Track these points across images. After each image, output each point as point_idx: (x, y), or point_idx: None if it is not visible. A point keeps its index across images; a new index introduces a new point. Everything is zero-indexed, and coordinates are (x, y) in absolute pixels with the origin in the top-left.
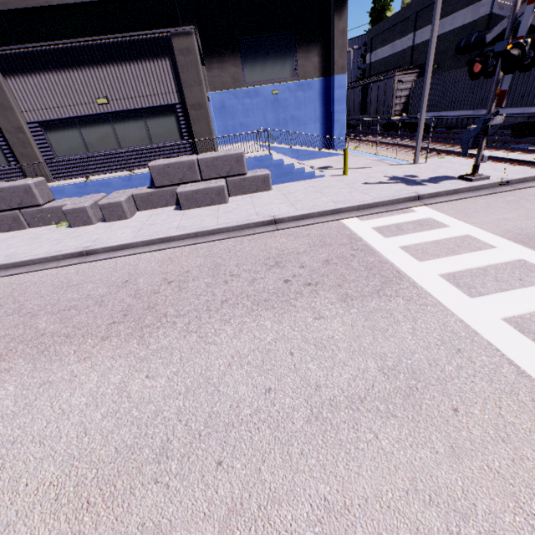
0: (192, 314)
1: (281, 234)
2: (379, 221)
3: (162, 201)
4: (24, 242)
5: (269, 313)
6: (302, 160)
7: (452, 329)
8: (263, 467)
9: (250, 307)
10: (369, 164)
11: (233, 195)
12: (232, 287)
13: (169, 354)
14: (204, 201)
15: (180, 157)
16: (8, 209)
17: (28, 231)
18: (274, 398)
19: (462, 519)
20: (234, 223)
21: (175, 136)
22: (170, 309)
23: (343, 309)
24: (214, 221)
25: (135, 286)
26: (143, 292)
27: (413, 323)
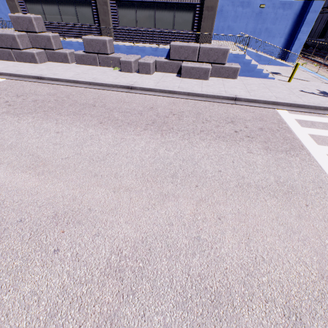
0: (185, 132)
1: (237, 107)
2: (301, 117)
3: (170, 69)
4: (99, 73)
5: (224, 143)
6: (260, 64)
7: (321, 179)
8: (214, 193)
9: (215, 137)
10: (308, 78)
11: (212, 76)
12: (206, 126)
13: (175, 144)
14: (195, 75)
15: (189, 43)
16: (92, 52)
17: (99, 68)
18: (222, 174)
19: (293, 233)
20: (211, 93)
21: (189, 27)
22: (174, 126)
23: (264, 153)
24: (199, 89)
25: (156, 111)
26: (160, 115)
27: (300, 170)
